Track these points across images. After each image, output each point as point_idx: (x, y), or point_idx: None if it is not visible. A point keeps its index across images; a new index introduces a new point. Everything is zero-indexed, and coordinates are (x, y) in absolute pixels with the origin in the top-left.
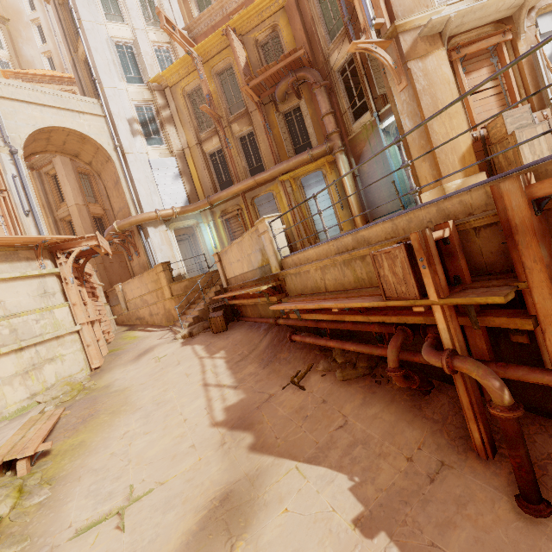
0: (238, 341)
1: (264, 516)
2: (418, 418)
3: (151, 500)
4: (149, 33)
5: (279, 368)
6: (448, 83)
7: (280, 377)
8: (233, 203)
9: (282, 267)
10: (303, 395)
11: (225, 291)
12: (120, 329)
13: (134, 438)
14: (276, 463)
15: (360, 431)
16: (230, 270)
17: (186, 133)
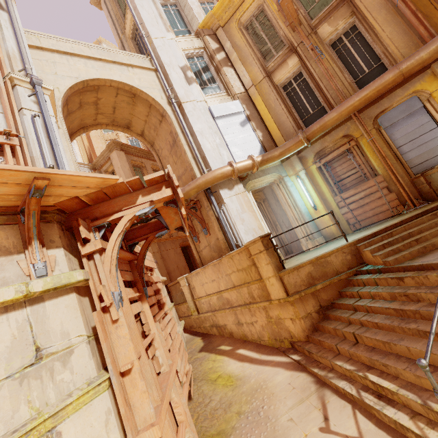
0: None
1: None
2: None
3: None
4: None
5: None
6: None
7: None
8: (336, 136)
9: None
10: None
11: None
12: (190, 341)
13: None
14: None
15: None
16: None
17: (248, 70)
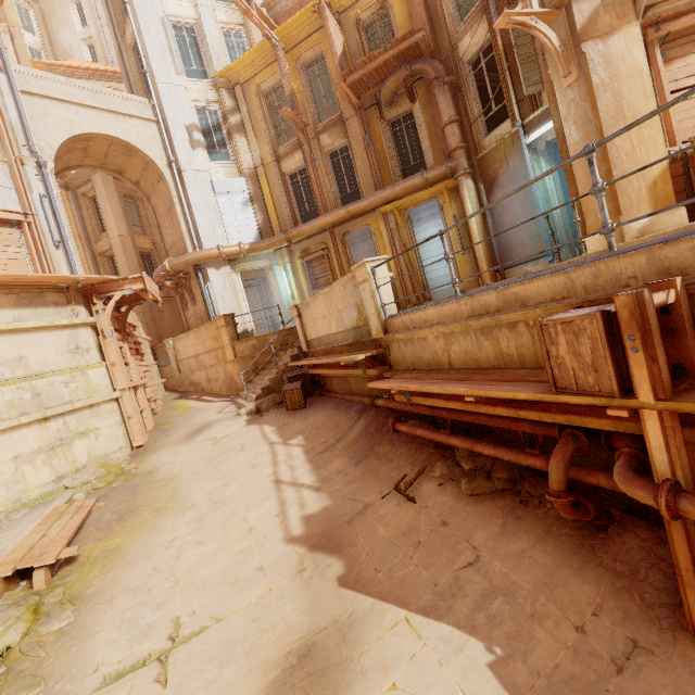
0: (321, 424)
1: (361, 690)
2: (591, 566)
3: (204, 644)
4: (217, 10)
5: (378, 467)
6: (641, 74)
7: (379, 480)
8: (317, 241)
9: (386, 330)
10: (412, 510)
11: (304, 356)
12: (169, 395)
13: (183, 549)
14: (377, 609)
15: (500, 575)
16: (313, 329)
17: (260, 146)
